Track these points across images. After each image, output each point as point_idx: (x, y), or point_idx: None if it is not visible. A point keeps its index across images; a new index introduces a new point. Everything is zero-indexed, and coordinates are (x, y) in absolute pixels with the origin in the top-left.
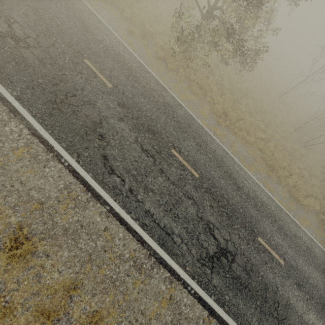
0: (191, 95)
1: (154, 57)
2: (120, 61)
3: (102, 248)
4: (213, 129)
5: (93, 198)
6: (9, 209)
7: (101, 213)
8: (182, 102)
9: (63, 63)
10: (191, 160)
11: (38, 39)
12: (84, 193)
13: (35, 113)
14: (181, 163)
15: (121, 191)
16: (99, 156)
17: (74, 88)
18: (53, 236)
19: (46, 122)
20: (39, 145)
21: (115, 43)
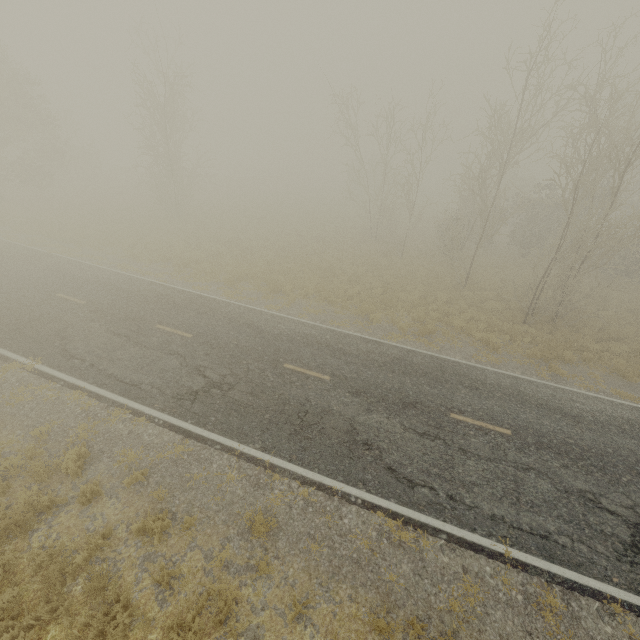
0: None
1: None
2: None
3: None
4: None
5: None
6: None
7: None
8: None
9: None
10: None
11: None
12: None
13: None
14: None
15: None
16: None
17: None
18: None
19: None
20: None
21: None
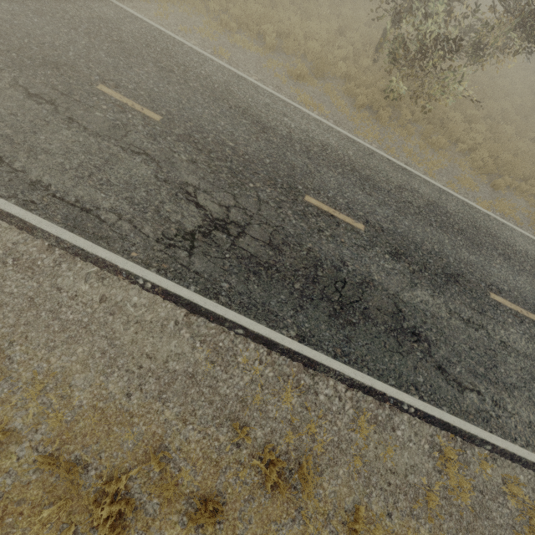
0: (434, 154)
1: (350, 106)
2: (334, 160)
3: (517, 509)
4: (497, 207)
5: (465, 443)
6: (411, 520)
7: (486, 459)
8: (438, 183)
9: (293, 229)
10: (518, 297)
11: (239, 202)
12: (452, 442)
13: (333, 350)
14: (512, 311)
15: (487, 413)
16: (434, 371)
17: (335, 268)
18: (468, 527)
19: (352, 357)
20: (367, 400)
21: (304, 124)
